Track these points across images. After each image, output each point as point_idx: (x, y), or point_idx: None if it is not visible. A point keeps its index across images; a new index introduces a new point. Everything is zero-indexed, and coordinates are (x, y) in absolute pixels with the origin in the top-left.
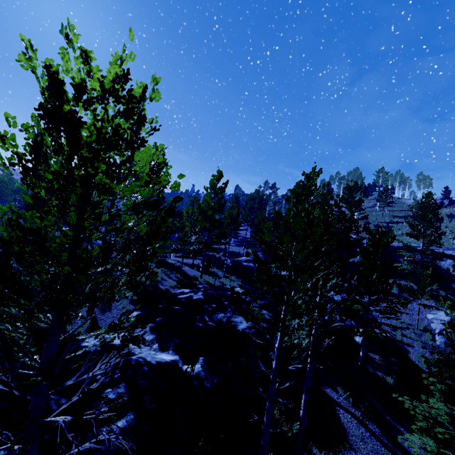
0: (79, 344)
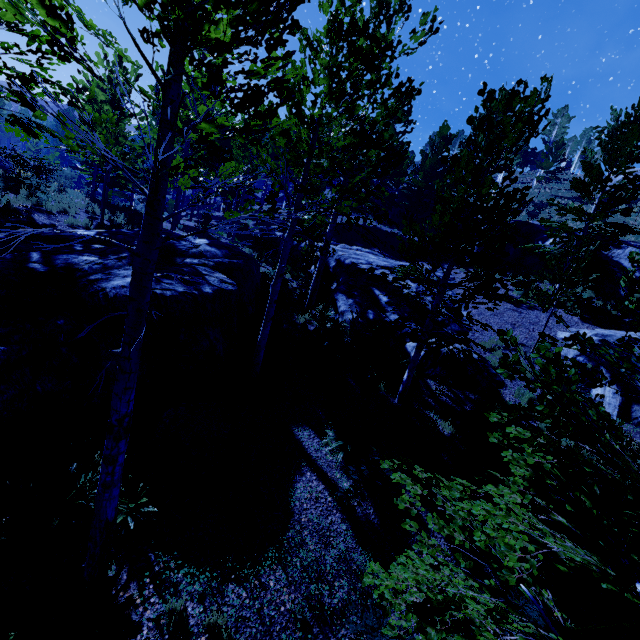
0: None
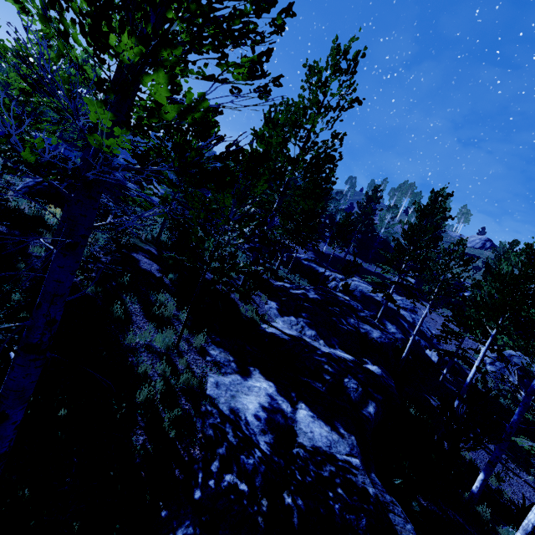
0: (263, 329)
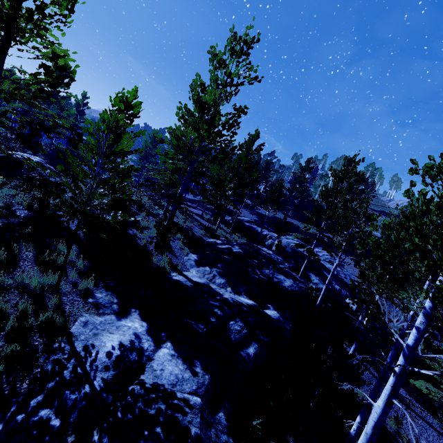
0: (170, 277)
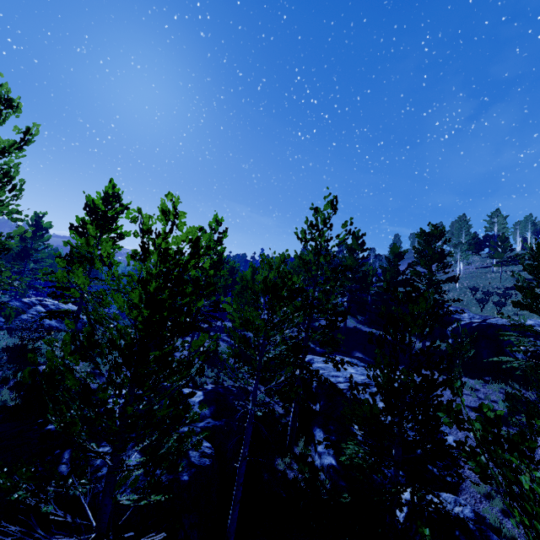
0: None
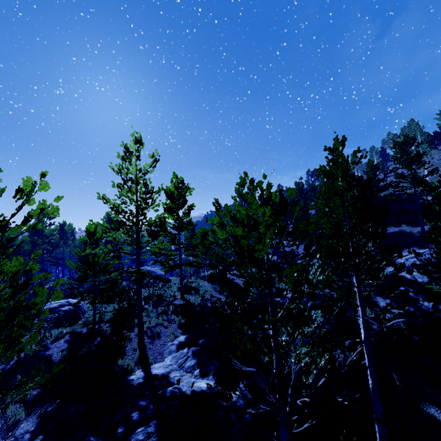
0: (127, 378)
